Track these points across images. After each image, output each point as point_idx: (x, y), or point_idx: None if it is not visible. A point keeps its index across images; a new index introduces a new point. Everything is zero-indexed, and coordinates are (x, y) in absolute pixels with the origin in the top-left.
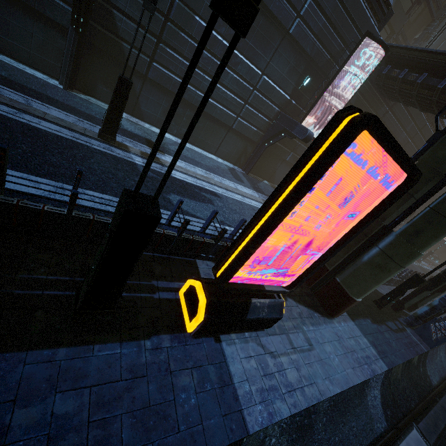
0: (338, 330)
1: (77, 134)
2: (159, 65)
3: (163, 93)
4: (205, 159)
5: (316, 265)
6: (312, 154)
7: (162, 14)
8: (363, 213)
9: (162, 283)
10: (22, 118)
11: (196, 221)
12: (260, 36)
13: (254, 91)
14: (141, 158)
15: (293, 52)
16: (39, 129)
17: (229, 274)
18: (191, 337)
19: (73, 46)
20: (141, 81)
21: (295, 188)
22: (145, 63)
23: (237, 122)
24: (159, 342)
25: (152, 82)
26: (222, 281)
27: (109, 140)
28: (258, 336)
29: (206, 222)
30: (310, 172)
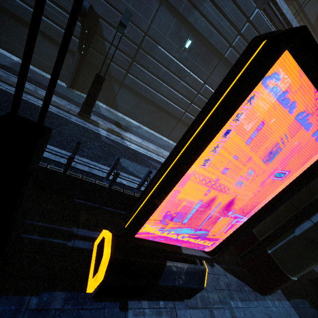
0: (272, 311)
1: (62, 111)
2: (132, 75)
3: (133, 94)
4: (159, 139)
5: (241, 230)
6: (224, 87)
7: (136, 44)
8: (293, 175)
9: (82, 231)
10: (25, 97)
11: (138, 180)
12: (203, 59)
13: (198, 95)
14: (106, 132)
15: (227, 69)
16: (33, 104)
17: (133, 227)
18: (91, 299)
19: (76, 61)
20: (119, 86)
21: (204, 126)
22: (123, 74)
23: (185, 116)
24: (49, 301)
25: (126, 86)
26: (126, 235)
27: (85, 117)
28: (174, 308)
29: (142, 180)
30: (221, 105)
